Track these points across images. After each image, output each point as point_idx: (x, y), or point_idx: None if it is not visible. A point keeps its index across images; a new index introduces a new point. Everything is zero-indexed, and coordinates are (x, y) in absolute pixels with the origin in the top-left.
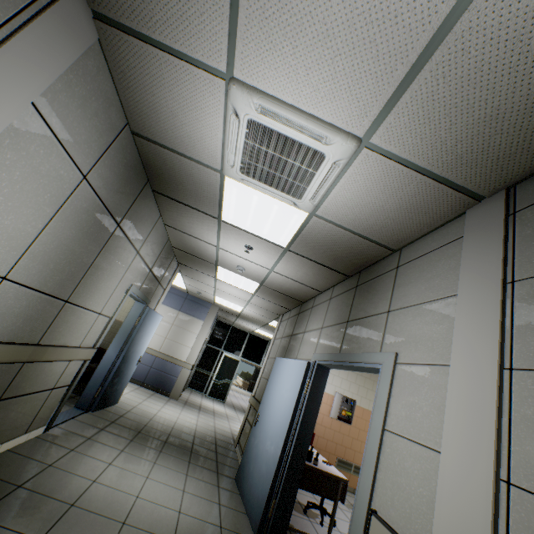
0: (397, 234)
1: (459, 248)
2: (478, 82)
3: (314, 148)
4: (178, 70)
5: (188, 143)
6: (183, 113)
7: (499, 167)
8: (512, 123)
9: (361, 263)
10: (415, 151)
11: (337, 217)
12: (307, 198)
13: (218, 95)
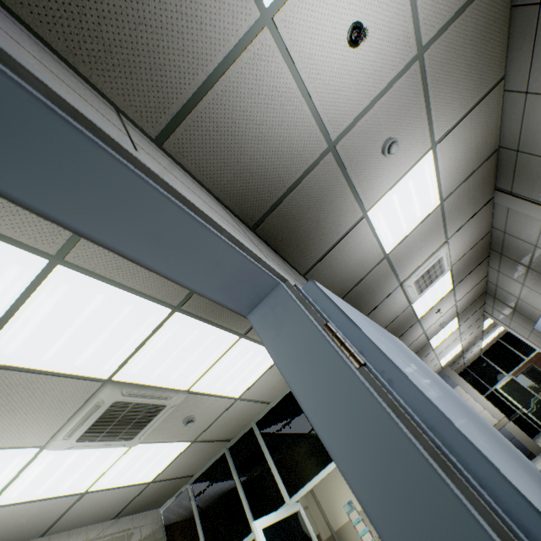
0: (484, 229)
1: (514, 210)
2: (459, 205)
3: (437, 260)
4: (385, 302)
5: (394, 314)
6: (389, 309)
7: (485, 194)
8: (476, 194)
9: (485, 247)
10: (461, 222)
11: (459, 256)
12: (446, 268)
13: (398, 291)
